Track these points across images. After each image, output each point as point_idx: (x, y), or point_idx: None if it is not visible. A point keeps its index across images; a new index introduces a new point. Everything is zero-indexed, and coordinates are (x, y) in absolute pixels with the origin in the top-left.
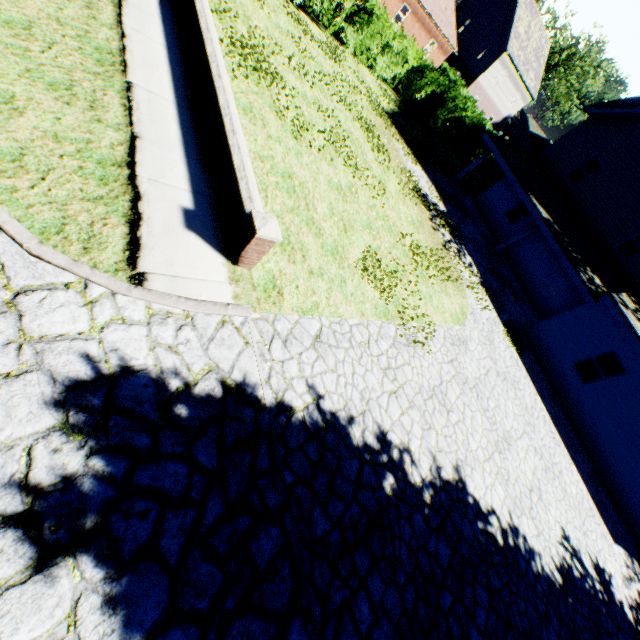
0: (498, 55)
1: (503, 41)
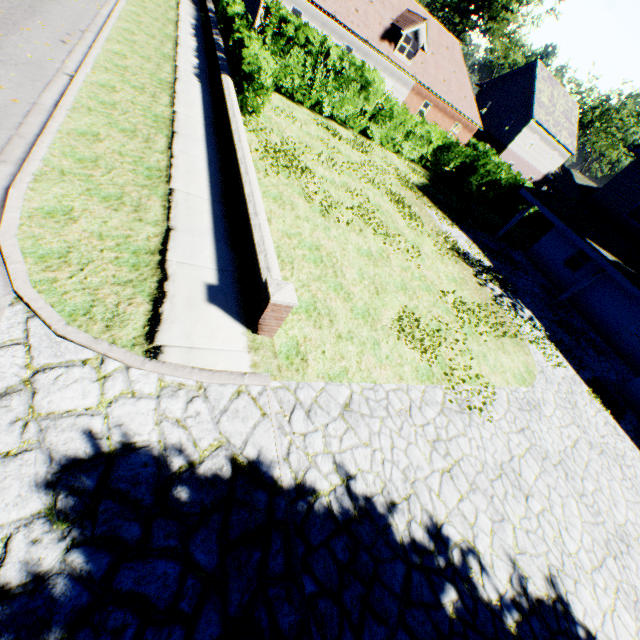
0: (525, 123)
1: (527, 111)
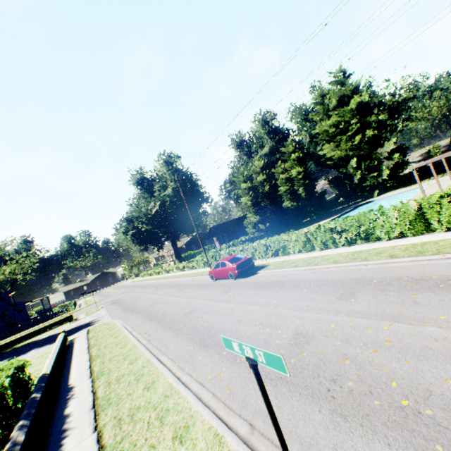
0: None
1: None
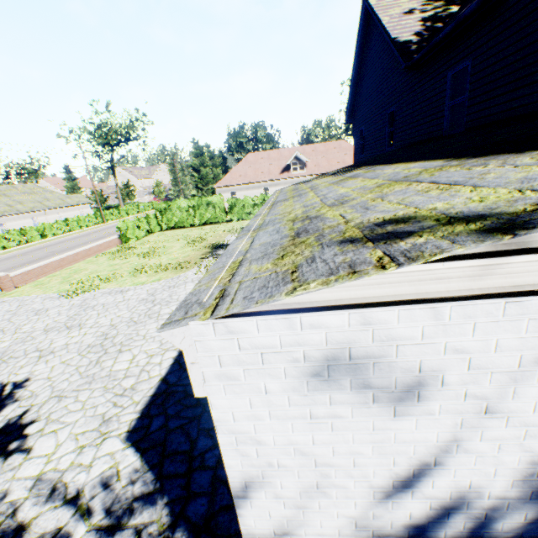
0: None
1: None
